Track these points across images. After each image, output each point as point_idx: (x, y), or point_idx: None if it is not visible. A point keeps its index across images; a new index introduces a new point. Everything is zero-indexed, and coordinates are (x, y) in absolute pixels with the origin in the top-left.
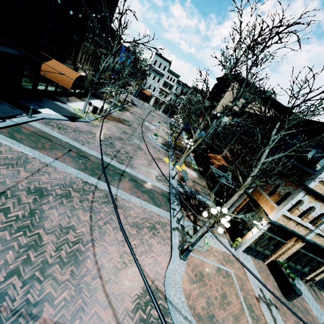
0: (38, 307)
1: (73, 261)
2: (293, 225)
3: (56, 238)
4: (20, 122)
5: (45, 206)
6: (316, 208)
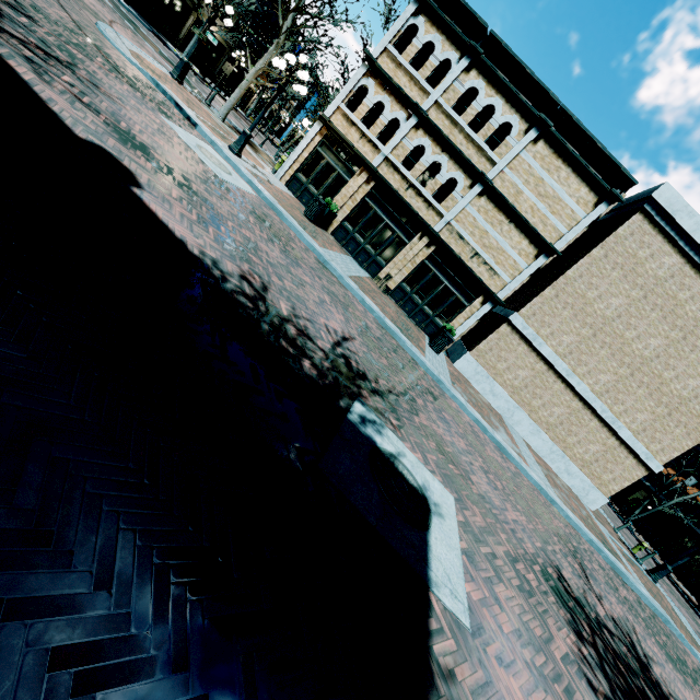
0: None
1: None
2: (357, 138)
3: None
4: None
5: None
6: (386, 108)
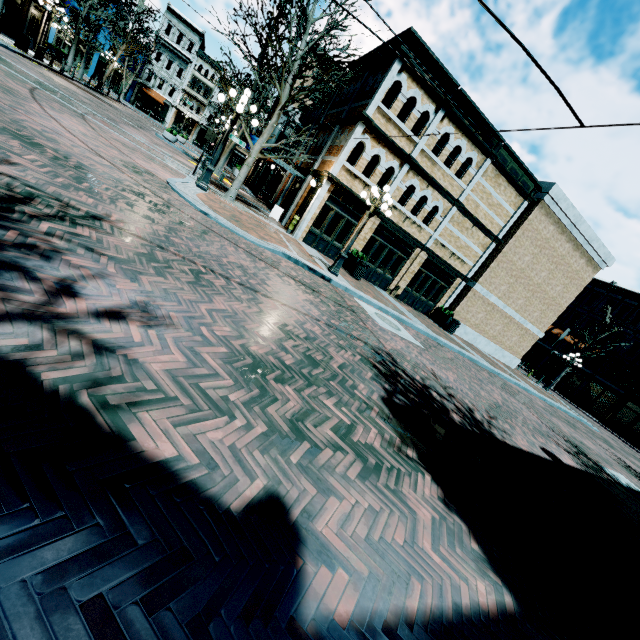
0: None
1: (4, 90)
2: (361, 189)
3: None
4: None
5: None
6: (382, 159)
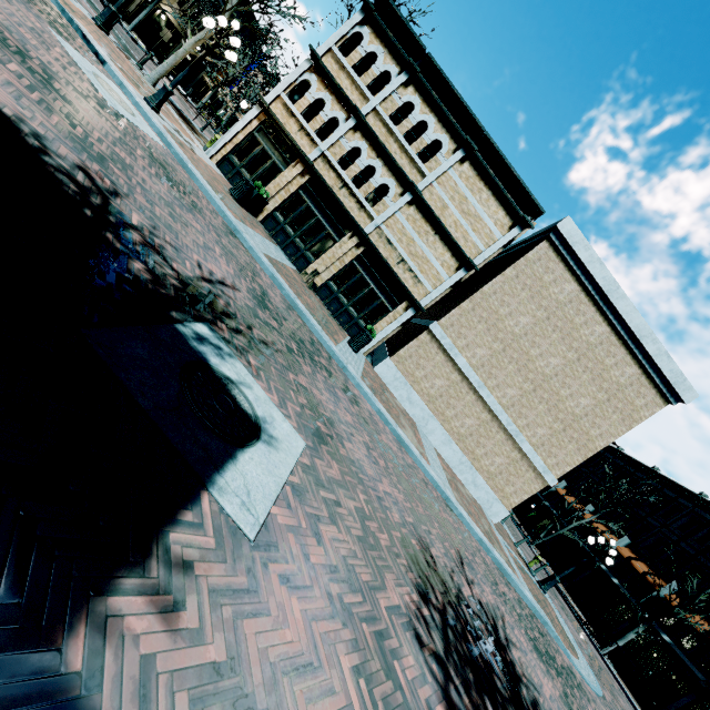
0: None
1: None
2: (296, 130)
3: None
4: None
5: None
6: (327, 105)
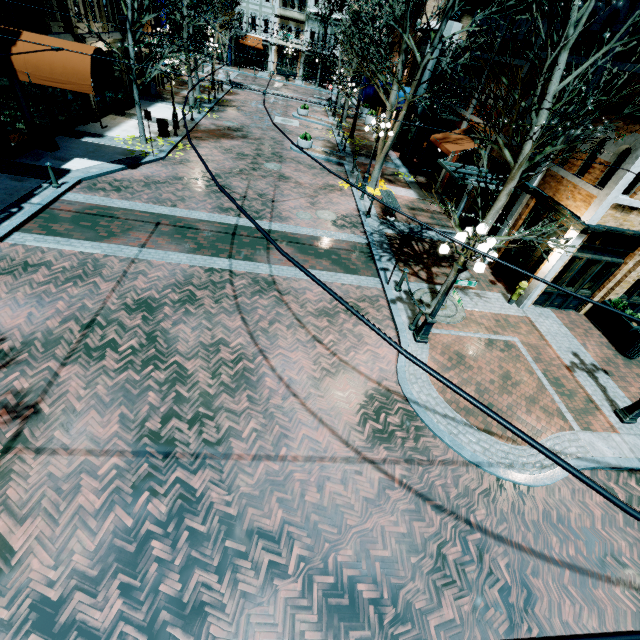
0: (223, 445)
1: (244, 385)
2: (639, 221)
3: (205, 362)
4: (47, 201)
5: (165, 323)
6: None
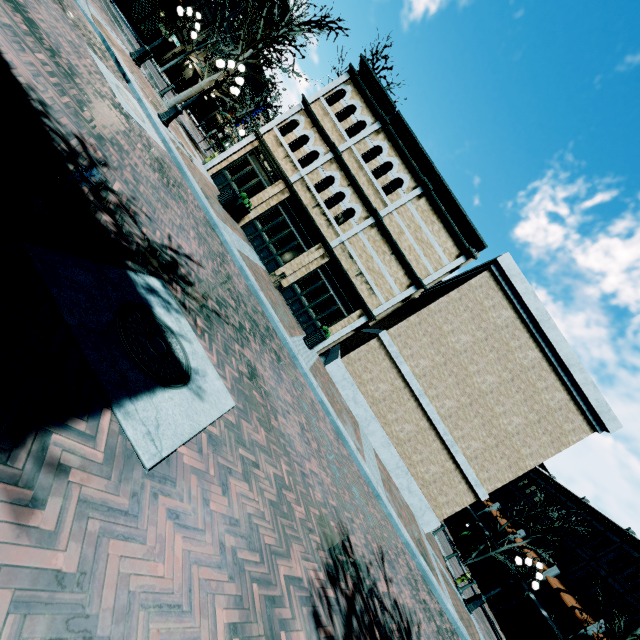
0: None
1: None
2: (282, 157)
3: None
4: None
5: None
6: (310, 141)
